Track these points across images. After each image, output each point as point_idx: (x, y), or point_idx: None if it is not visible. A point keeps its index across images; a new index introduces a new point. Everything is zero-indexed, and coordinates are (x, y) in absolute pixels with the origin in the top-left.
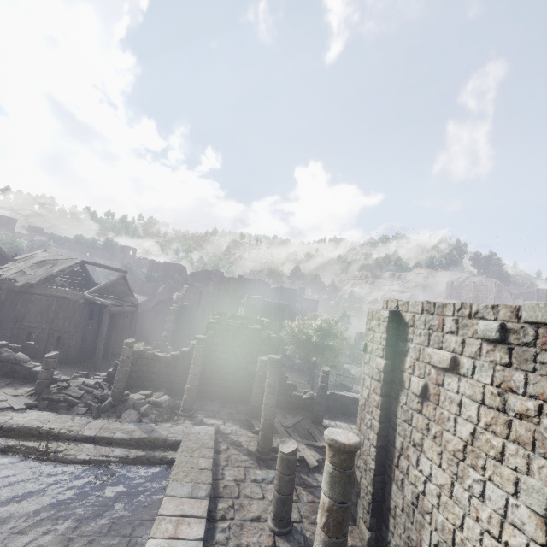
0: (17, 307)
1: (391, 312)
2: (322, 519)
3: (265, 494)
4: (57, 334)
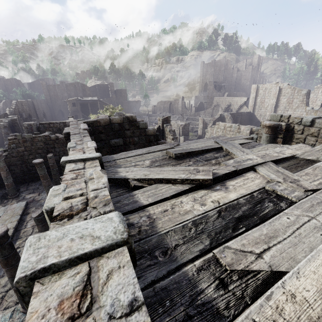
0: None
1: (65, 134)
2: (0, 264)
3: None
4: None
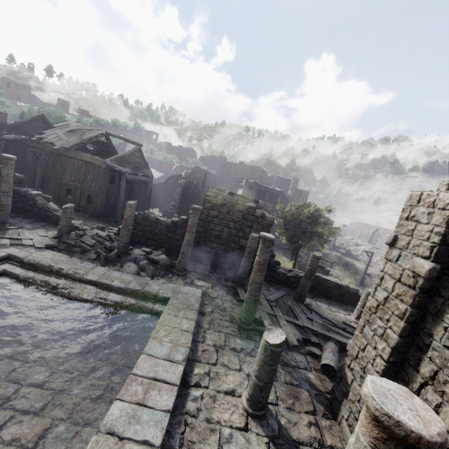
0: (57, 167)
1: None
2: None
3: (242, 366)
4: (87, 193)
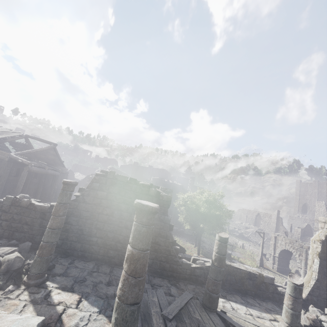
0: None
1: None
2: None
3: None
4: None
